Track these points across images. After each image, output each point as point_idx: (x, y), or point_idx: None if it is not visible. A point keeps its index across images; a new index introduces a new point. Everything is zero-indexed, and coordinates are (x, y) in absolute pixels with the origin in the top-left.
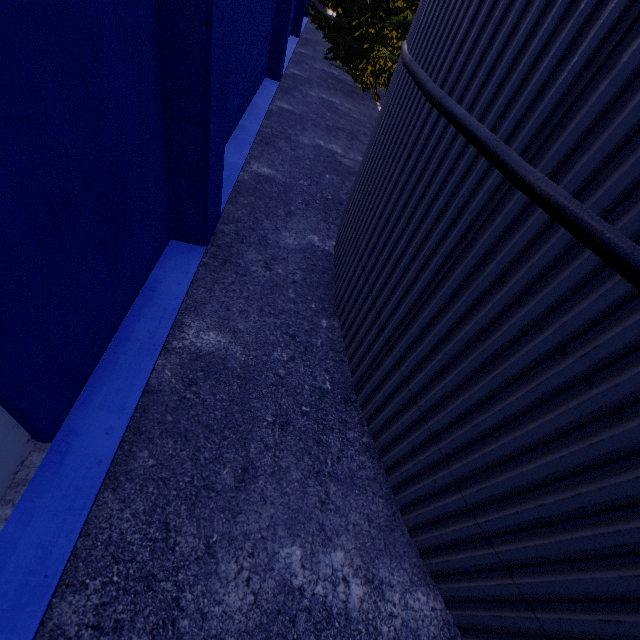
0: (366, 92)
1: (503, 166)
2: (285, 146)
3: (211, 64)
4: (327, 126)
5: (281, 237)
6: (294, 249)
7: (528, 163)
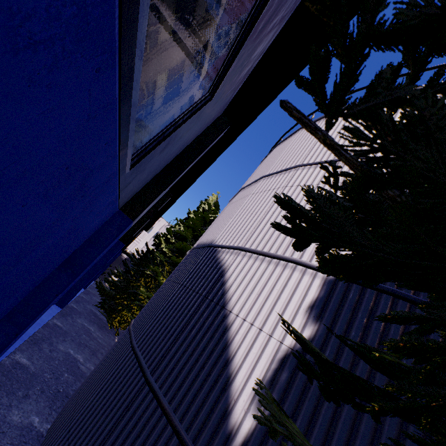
0: (112, 328)
1: (145, 375)
2: (47, 347)
3: (48, 306)
4: (80, 342)
5: (11, 413)
6: (16, 425)
7: (151, 376)
